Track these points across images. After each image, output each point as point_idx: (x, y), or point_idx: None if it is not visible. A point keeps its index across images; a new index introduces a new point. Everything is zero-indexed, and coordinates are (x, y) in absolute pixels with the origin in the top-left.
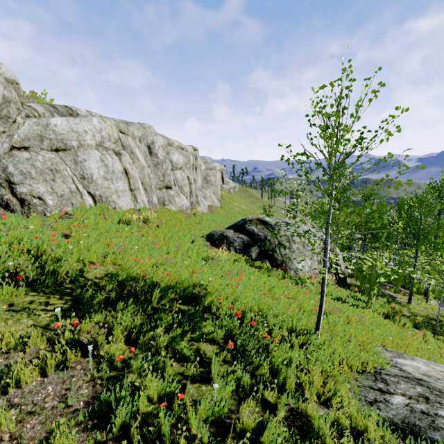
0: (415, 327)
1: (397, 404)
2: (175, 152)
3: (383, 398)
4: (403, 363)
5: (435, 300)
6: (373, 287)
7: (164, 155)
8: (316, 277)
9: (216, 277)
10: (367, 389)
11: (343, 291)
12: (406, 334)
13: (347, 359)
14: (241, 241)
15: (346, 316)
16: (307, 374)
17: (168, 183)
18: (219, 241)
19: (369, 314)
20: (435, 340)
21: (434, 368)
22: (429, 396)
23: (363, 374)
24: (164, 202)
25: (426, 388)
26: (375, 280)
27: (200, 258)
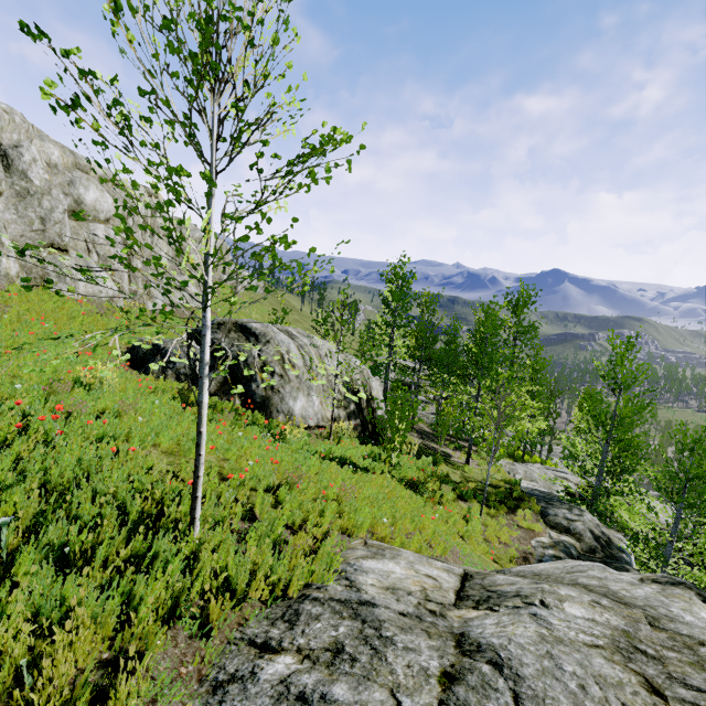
0: (462, 499)
1: (265, 682)
2: (91, 186)
3: (253, 668)
4: (369, 568)
5: (506, 458)
6: (394, 437)
7: (46, 179)
8: (327, 425)
9: (7, 415)
10: (240, 647)
11: (361, 447)
12: (426, 510)
13: (237, 578)
14: (192, 359)
15: (324, 487)
16: (49, 645)
17: (58, 239)
18: (148, 358)
19: (378, 482)
20: (484, 515)
21: (419, 571)
22: (349, 644)
23: (273, 605)
24: (43, 277)
25: (359, 623)
26: (397, 426)
27: (46, 381)
